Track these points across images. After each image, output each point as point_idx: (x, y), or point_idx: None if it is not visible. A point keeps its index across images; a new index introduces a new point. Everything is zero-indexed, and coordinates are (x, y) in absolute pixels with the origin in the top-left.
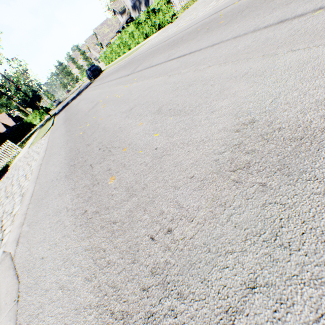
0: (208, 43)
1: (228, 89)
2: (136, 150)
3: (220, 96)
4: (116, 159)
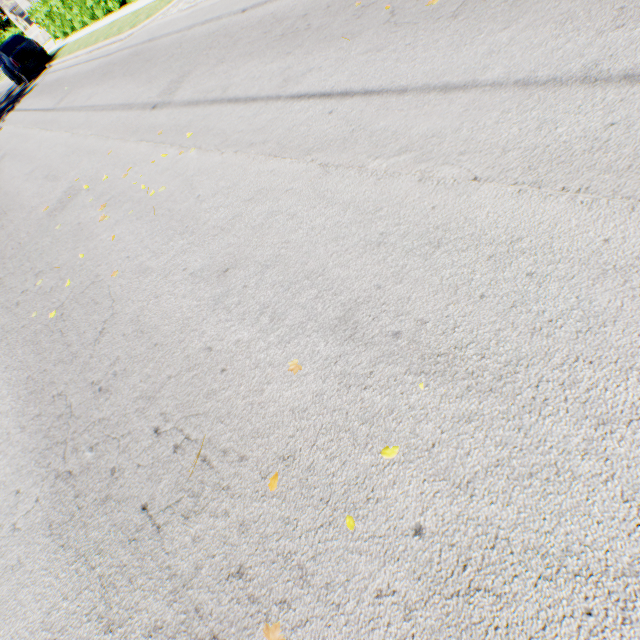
0: (422, 74)
1: (616, 320)
2: (328, 502)
3: (596, 345)
4: (249, 520)
